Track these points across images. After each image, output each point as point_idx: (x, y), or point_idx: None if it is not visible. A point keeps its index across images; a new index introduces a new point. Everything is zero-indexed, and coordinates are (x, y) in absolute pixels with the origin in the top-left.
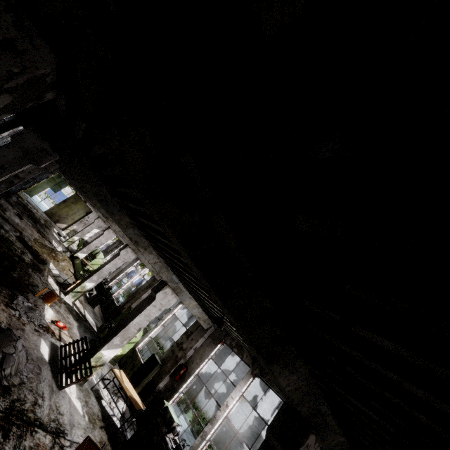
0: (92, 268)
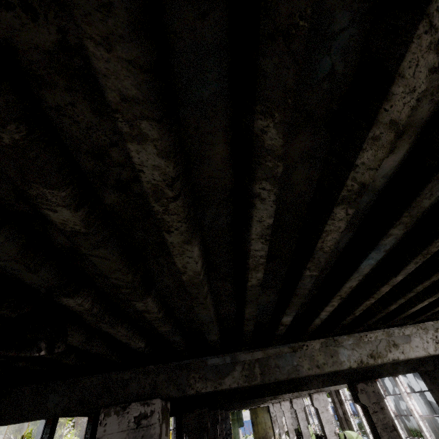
0: None
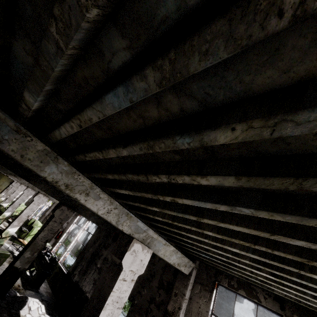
0: (16, 212)
